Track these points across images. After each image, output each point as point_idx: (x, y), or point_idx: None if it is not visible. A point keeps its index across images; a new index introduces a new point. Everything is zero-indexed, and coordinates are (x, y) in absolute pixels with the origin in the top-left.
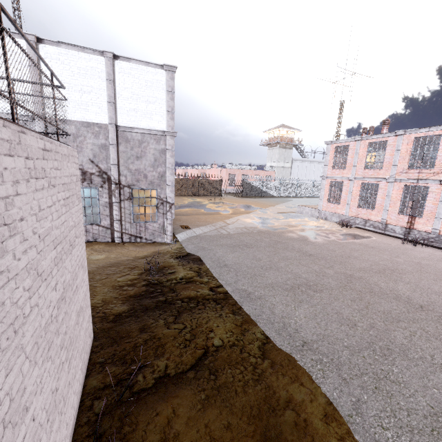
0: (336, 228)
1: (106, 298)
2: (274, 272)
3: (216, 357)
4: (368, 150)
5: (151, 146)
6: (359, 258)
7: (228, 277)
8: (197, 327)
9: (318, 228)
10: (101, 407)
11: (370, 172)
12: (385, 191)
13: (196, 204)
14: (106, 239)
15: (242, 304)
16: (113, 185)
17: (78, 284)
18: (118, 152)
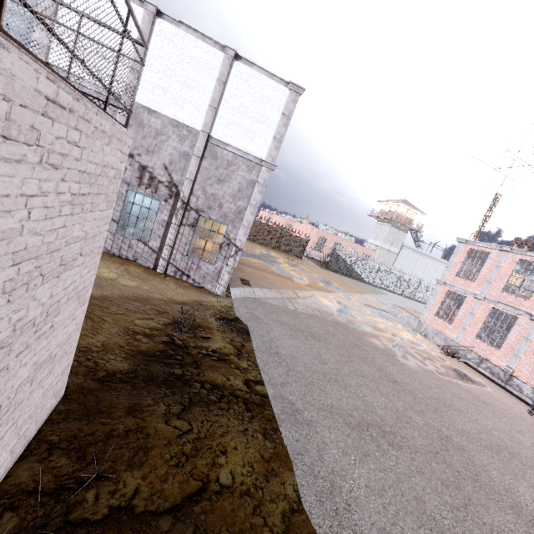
0: (437, 354)
1: (109, 343)
2: (339, 389)
3: (214, 505)
4: (516, 268)
5: (240, 173)
6: (463, 413)
7: (276, 372)
8: (206, 437)
9: (412, 345)
10: (8, 529)
11: (510, 297)
12: (523, 331)
13: (268, 258)
14: (148, 263)
15: (281, 425)
16: (179, 203)
17: (57, 323)
18: (199, 166)
